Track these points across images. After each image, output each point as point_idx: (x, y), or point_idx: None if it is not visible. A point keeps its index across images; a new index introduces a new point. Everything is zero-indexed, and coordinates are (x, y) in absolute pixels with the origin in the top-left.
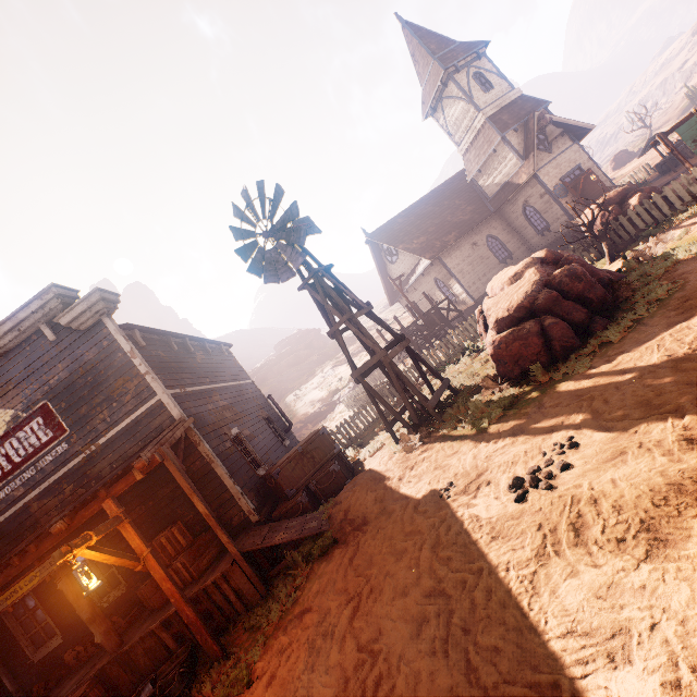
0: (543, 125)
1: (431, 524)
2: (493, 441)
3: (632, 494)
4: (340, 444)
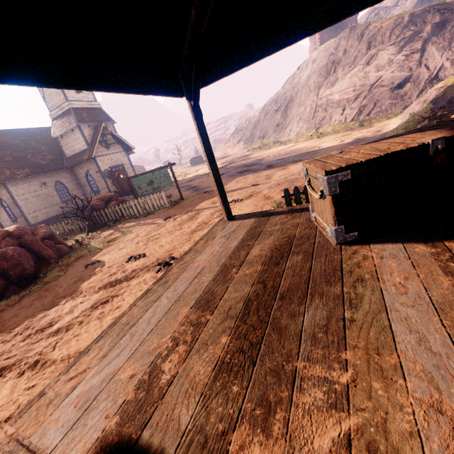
0: (106, 133)
1: None
2: None
3: None
4: None
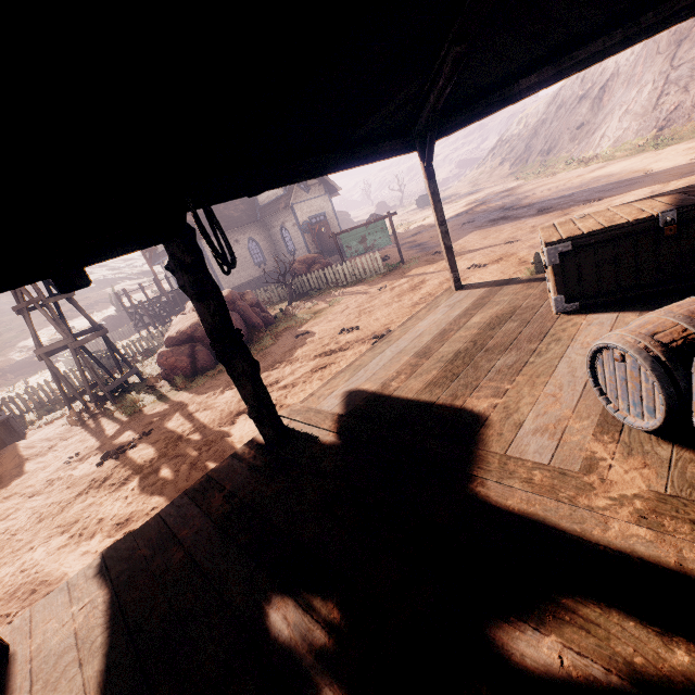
0: None
1: (44, 481)
2: (124, 425)
3: (137, 463)
4: (26, 408)
